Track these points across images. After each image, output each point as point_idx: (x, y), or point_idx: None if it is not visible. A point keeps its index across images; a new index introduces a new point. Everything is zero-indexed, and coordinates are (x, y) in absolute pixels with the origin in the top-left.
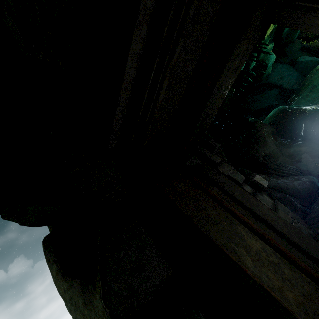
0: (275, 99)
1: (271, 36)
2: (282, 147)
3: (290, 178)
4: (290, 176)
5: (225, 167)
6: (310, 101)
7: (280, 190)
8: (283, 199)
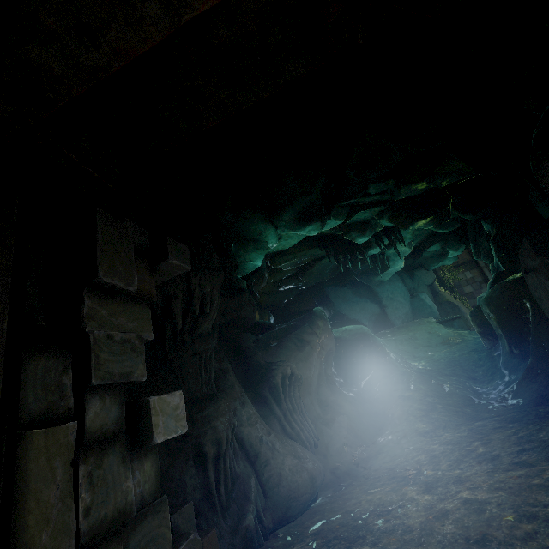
0: (369, 318)
1: (414, 241)
2: (325, 384)
3: (290, 445)
4: (297, 440)
5: (125, 315)
6: (400, 352)
7: (254, 457)
8: (240, 483)
